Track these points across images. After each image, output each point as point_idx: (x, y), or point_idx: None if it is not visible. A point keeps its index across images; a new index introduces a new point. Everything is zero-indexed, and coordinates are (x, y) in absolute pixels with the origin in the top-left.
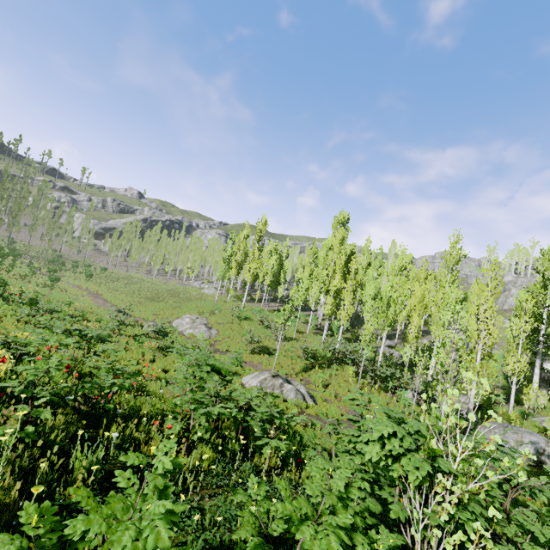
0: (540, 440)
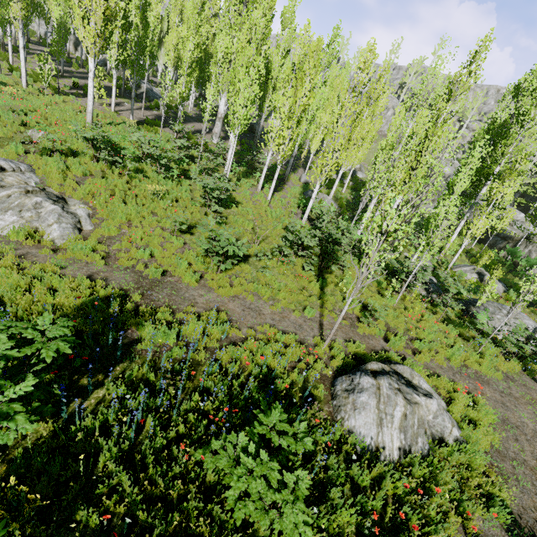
0: (533, 322)
